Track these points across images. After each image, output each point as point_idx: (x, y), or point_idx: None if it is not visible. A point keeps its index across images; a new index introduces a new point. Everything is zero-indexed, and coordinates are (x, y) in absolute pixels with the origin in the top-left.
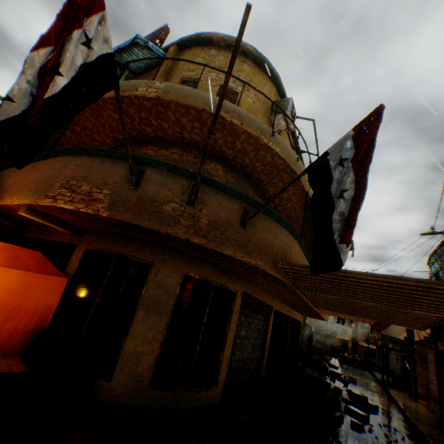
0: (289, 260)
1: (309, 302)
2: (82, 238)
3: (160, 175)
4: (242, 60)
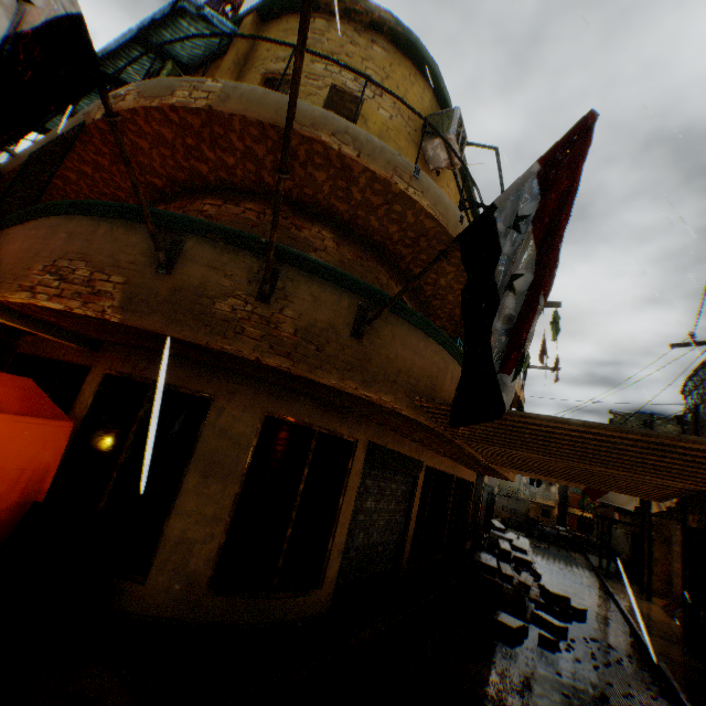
0: (441, 392)
1: (479, 455)
2: (99, 355)
3: (211, 249)
4: (371, 38)
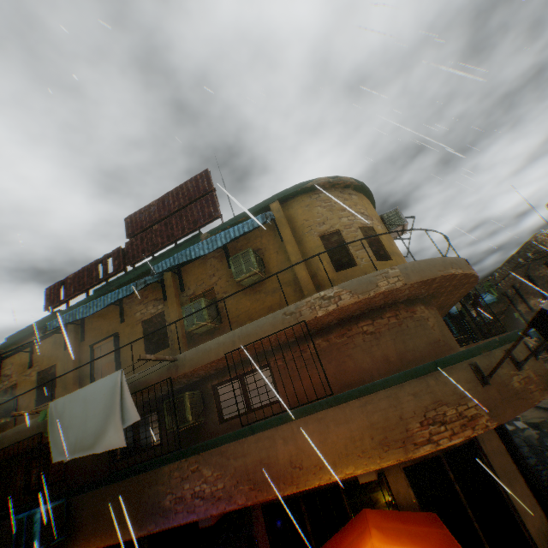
0: None
1: None
2: None
3: (484, 358)
4: (347, 192)
